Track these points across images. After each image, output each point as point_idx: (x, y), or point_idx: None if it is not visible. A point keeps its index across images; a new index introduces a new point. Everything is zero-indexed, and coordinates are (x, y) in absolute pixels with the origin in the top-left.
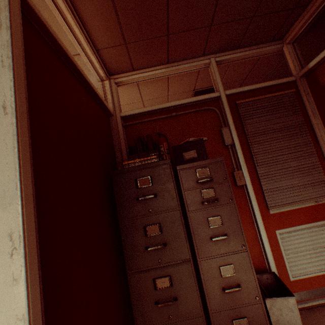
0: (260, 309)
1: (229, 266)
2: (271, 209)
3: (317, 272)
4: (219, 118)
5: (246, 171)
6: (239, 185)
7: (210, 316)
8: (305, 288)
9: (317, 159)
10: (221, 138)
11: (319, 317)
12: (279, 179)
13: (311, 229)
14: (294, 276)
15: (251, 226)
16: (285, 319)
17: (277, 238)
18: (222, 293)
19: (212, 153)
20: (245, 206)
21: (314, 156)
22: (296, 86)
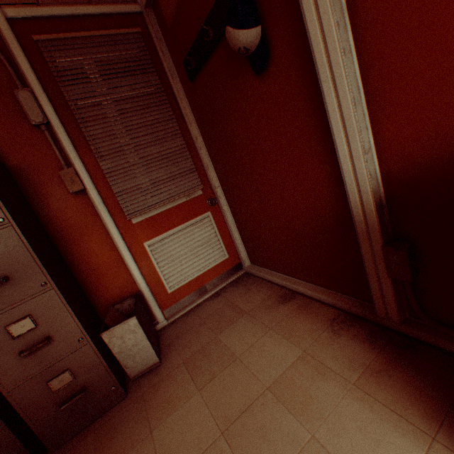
0: (90, 350)
1: (26, 320)
2: (135, 218)
3: (196, 274)
4: (9, 69)
5: (82, 168)
6: (81, 192)
7: (8, 396)
8: (186, 295)
9: (183, 141)
10: (24, 112)
11: (191, 318)
12: (137, 174)
13: (186, 230)
14: (174, 287)
15: (110, 247)
16: (130, 344)
17: (147, 252)
18: (23, 359)
19: (12, 142)
20: (97, 221)
21: (179, 138)
22: (147, 24)
